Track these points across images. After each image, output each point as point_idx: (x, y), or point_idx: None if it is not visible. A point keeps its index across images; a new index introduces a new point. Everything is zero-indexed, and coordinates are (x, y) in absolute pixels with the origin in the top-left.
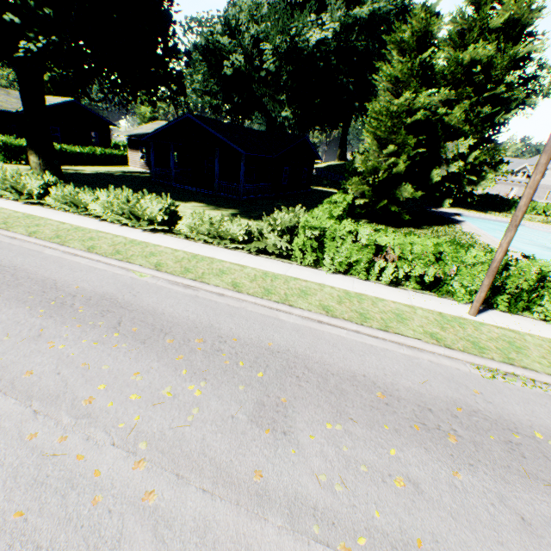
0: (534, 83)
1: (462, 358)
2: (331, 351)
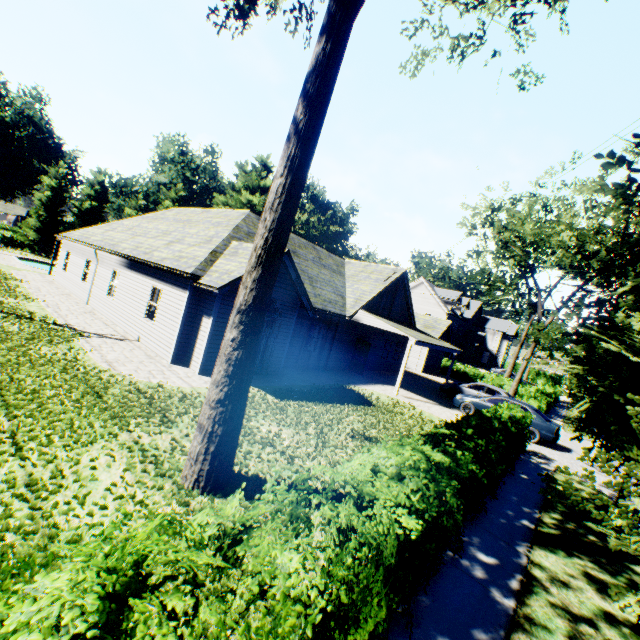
0: None
1: None
2: None
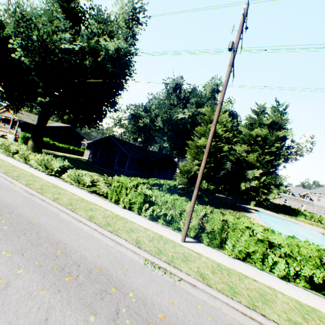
0: (292, 149)
1: (142, 254)
2: (64, 231)
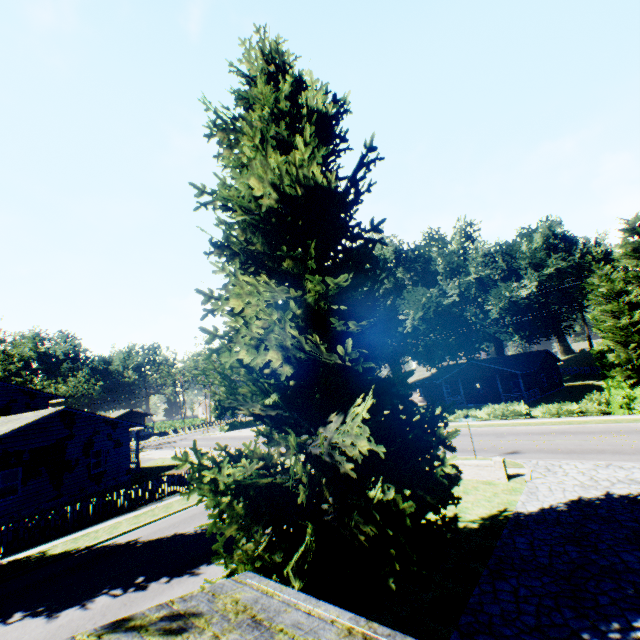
0: None
1: None
2: None
